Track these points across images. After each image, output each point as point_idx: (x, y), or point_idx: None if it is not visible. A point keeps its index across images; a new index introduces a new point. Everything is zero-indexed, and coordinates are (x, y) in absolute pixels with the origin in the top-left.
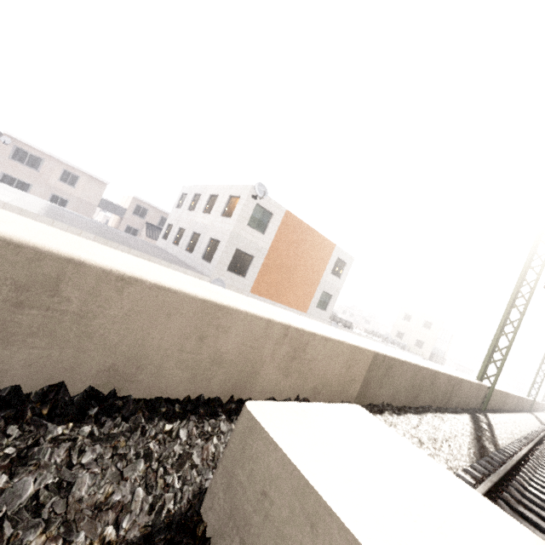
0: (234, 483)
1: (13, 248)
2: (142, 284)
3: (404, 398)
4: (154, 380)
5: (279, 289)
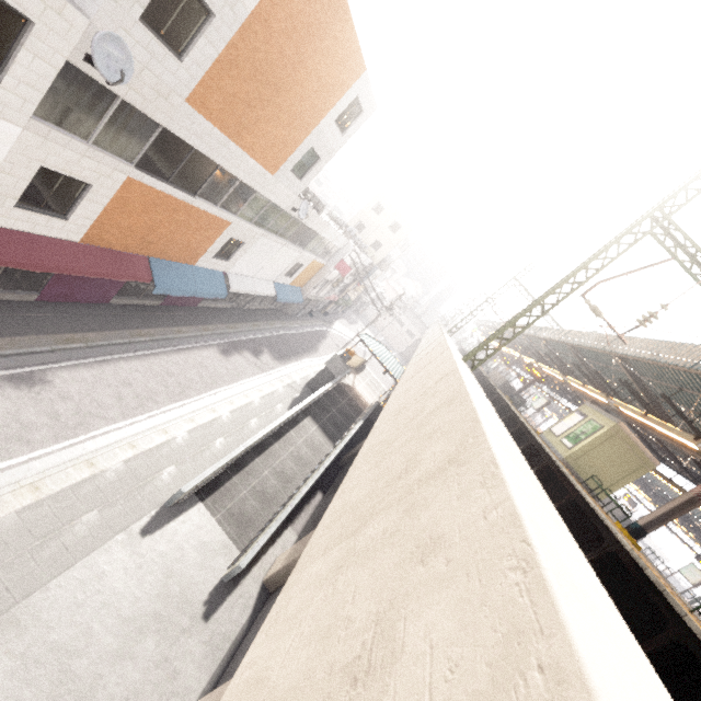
0: None
1: None
2: None
3: None
4: None
5: (245, 118)
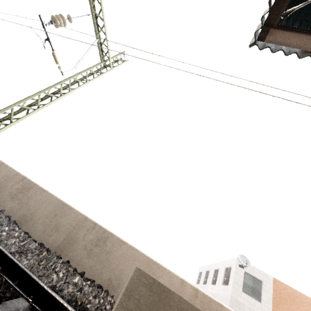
0: None
1: (101, 228)
2: (127, 245)
3: None
4: None
5: None
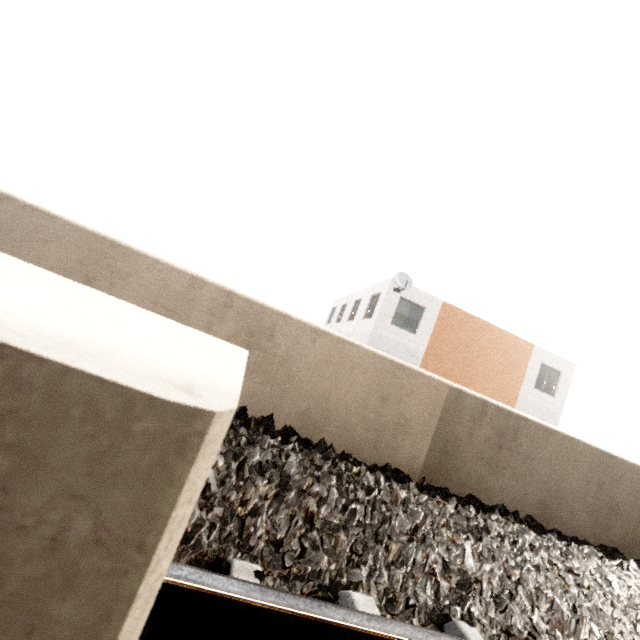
0: None
1: None
2: (15, 203)
3: (589, 524)
4: None
5: None
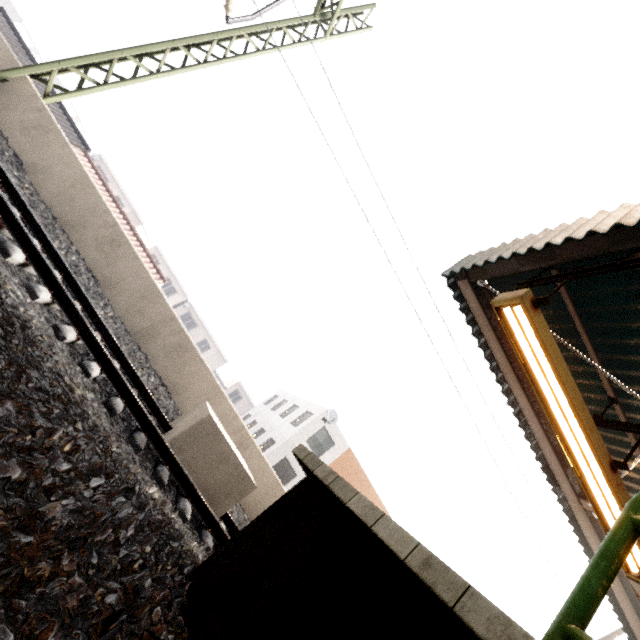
0: (188, 412)
1: (186, 337)
2: (205, 366)
3: None
4: (183, 401)
5: None
